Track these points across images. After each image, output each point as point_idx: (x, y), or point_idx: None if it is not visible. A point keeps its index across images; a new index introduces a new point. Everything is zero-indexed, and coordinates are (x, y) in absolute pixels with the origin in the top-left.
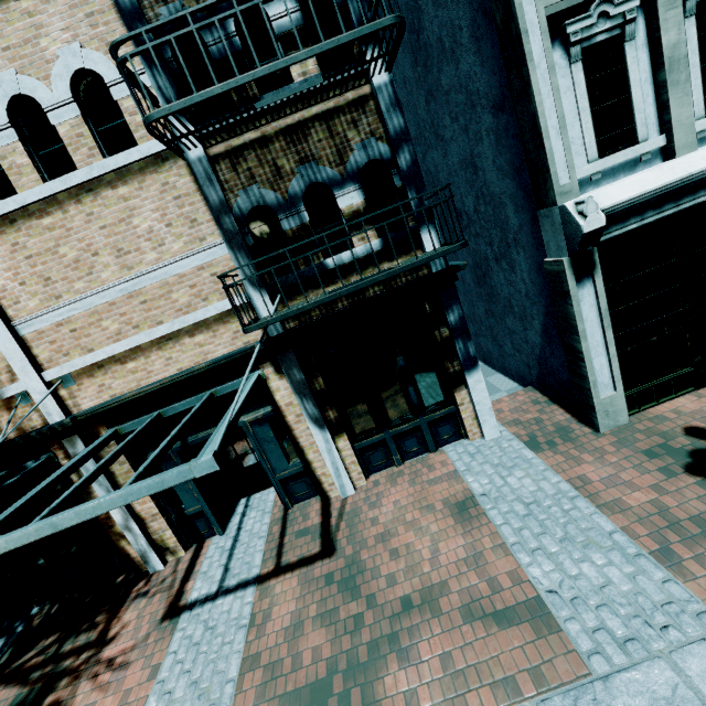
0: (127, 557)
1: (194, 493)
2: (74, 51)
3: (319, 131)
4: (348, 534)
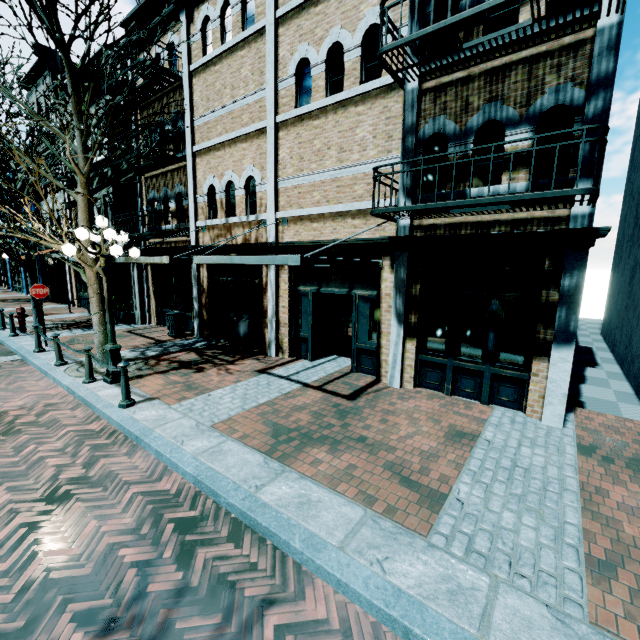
0: (264, 340)
1: (309, 325)
2: (375, 11)
3: (519, 74)
4: (370, 399)
